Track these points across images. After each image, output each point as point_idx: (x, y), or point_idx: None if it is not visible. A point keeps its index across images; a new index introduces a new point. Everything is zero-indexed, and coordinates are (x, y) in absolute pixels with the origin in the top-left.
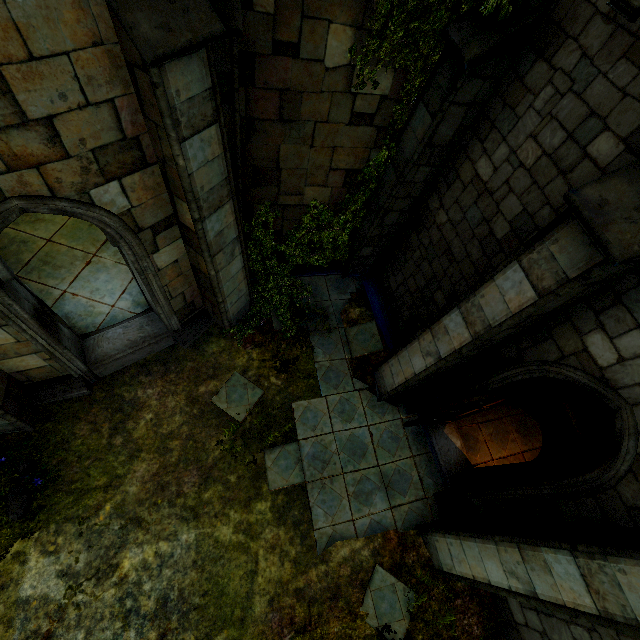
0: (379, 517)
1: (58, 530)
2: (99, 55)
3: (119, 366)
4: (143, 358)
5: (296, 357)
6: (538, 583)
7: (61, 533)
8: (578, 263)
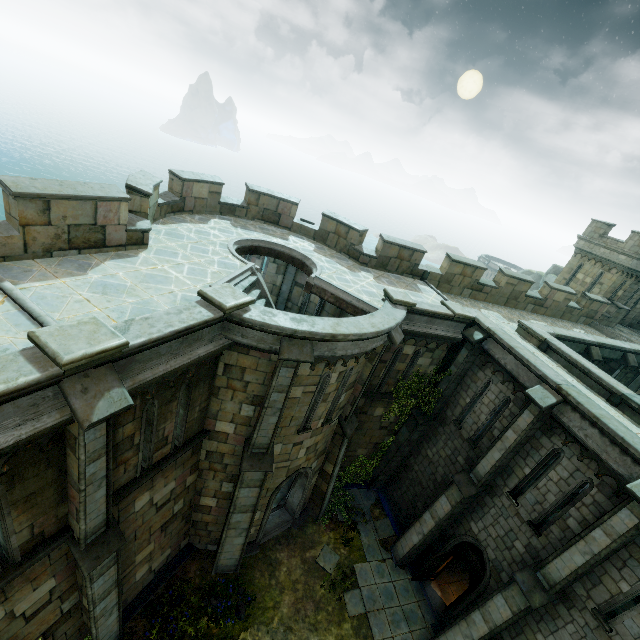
0: (405, 636)
1: (258, 628)
2: (331, 432)
3: (267, 538)
4: (276, 535)
5: (352, 537)
6: (473, 633)
7: (260, 630)
8: (459, 497)
